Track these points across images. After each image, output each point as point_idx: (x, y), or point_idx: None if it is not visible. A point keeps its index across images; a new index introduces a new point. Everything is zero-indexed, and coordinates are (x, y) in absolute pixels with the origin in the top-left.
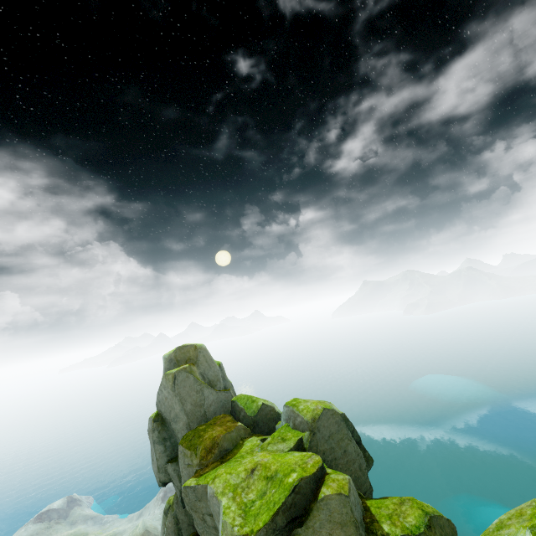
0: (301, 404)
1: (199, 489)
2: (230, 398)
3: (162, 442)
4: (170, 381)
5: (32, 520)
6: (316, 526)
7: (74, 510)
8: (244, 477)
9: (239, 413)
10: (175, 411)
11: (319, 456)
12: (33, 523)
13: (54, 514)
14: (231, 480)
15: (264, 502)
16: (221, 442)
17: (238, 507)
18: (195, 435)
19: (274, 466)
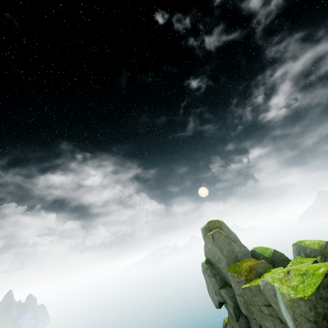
0: (305, 241)
1: (253, 288)
2: (248, 251)
3: (213, 276)
4: (210, 238)
5: None
6: None
7: None
8: (284, 275)
9: (259, 256)
10: (217, 256)
11: None
12: None
13: None
14: (275, 276)
15: (305, 285)
16: (255, 267)
17: (287, 287)
18: (235, 266)
19: (303, 268)
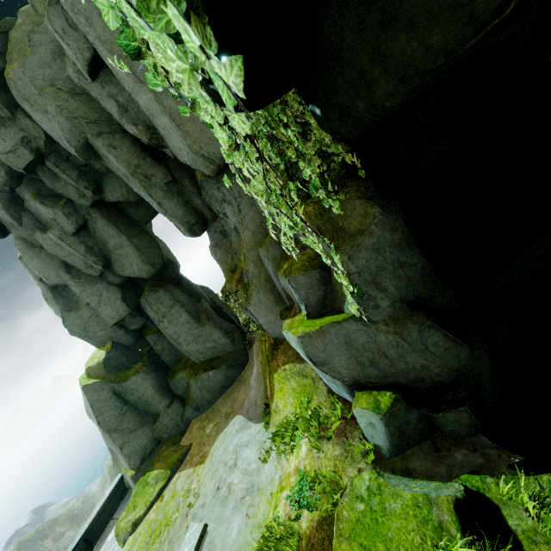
0: None
1: None
2: None
3: None
4: None
5: None
6: (21, 23)
7: (47, 512)
8: None
9: None
10: None
11: None
12: (6, 550)
13: (26, 529)
14: None
15: None
16: None
17: None
18: None
19: None
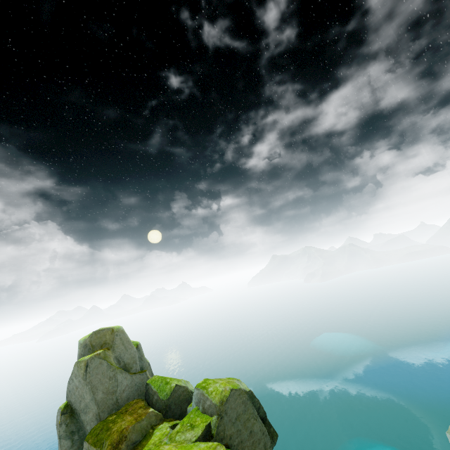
0: (210, 385)
1: None
2: (146, 379)
3: (69, 436)
4: (82, 369)
5: None
6: None
7: None
8: None
9: (153, 396)
10: (85, 401)
11: (224, 447)
12: None
13: None
14: None
15: None
16: (129, 435)
17: None
18: (103, 427)
19: None
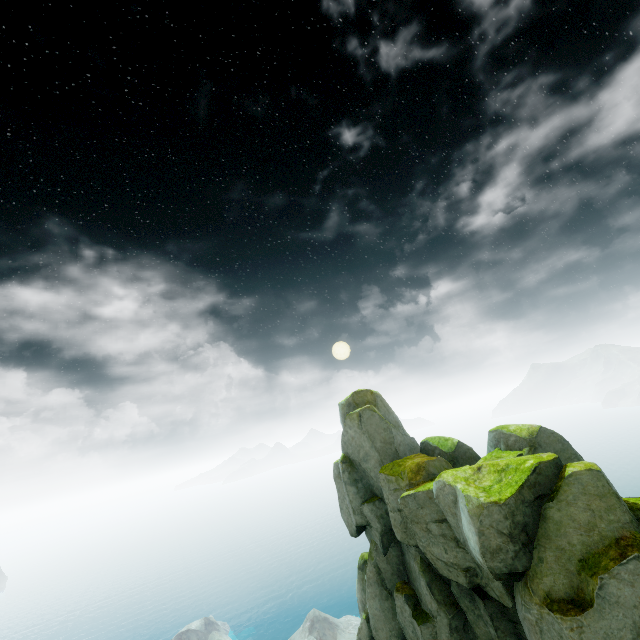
0: (510, 426)
1: (420, 495)
2: (415, 444)
3: (353, 483)
4: (355, 420)
5: (172, 639)
6: (569, 499)
7: (212, 634)
8: (472, 473)
9: (433, 452)
10: (364, 449)
11: (552, 453)
12: None
13: (194, 636)
14: (458, 474)
15: (503, 485)
16: (426, 466)
17: (475, 489)
18: (394, 465)
19: (502, 463)
